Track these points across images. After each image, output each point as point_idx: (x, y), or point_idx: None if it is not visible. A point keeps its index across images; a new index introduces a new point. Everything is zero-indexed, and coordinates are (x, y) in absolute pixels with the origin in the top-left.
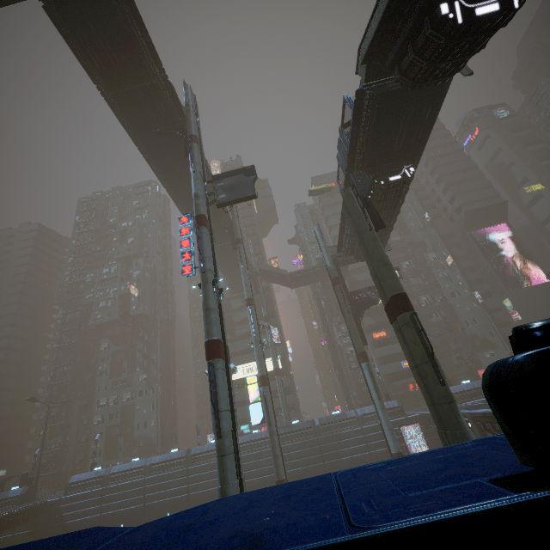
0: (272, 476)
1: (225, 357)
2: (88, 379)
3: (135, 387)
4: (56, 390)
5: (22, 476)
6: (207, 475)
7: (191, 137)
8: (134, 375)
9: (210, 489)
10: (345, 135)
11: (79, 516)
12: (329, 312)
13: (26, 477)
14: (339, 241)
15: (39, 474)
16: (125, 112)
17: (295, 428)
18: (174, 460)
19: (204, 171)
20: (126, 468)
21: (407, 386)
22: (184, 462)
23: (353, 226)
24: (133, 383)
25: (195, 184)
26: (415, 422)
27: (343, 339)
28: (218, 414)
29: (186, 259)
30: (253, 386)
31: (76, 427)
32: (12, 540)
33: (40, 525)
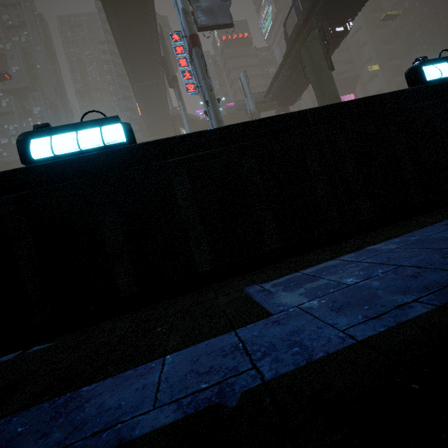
0: None
1: None
2: None
3: None
4: None
5: None
6: None
7: None
8: None
9: None
10: None
11: None
12: None
13: None
14: (270, 86)
15: None
16: None
17: None
18: None
19: None
20: None
21: None
22: None
23: (311, 67)
24: None
25: None
26: None
27: None
28: None
29: (188, 77)
30: None
31: None
32: None
33: None
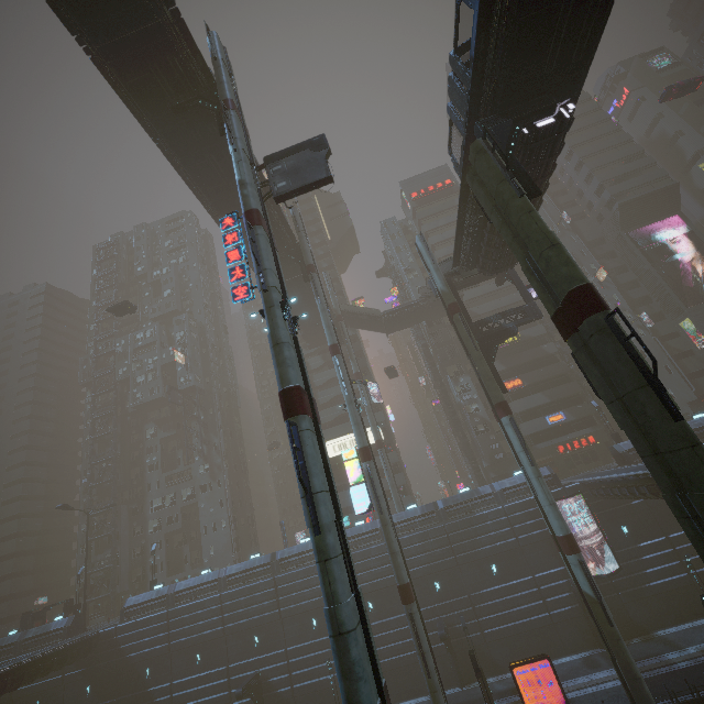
0: (388, 579)
1: (312, 414)
2: (135, 476)
3: (196, 481)
4: (96, 494)
5: (66, 603)
6: (301, 584)
7: (225, 102)
8: (193, 466)
9: (307, 601)
10: (462, 63)
11: (142, 648)
12: (441, 361)
13: (70, 604)
14: (456, 247)
15: (88, 599)
16: (123, 78)
17: (411, 515)
18: (256, 568)
19: (250, 151)
20: (195, 584)
21: (556, 448)
22: (269, 570)
23: (488, 201)
24: (193, 477)
25: (239, 167)
26: (576, 493)
27: (463, 394)
28: (312, 498)
29: (238, 277)
30: (351, 462)
31: (127, 537)
32: (62, 682)
33: (95, 662)
